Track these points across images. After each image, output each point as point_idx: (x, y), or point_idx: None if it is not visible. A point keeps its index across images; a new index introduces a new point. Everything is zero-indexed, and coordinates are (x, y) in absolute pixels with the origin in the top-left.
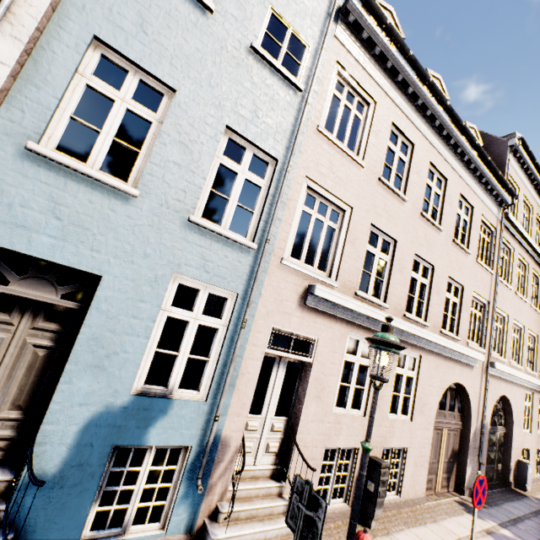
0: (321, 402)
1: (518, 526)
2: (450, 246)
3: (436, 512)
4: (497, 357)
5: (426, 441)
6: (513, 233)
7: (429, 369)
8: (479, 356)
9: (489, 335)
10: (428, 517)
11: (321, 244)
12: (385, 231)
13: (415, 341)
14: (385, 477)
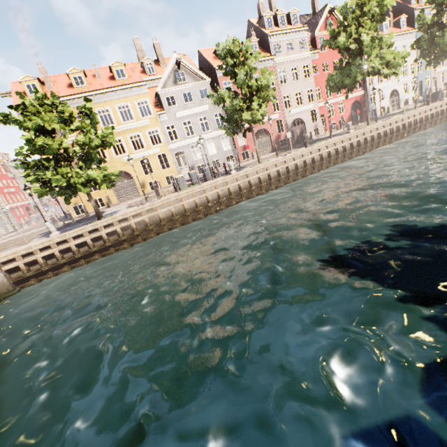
0: (438, 83)
1: None
2: None
3: None
4: None
5: None
6: None
7: None
8: None
9: None
10: None
11: None
12: None
13: None
14: None
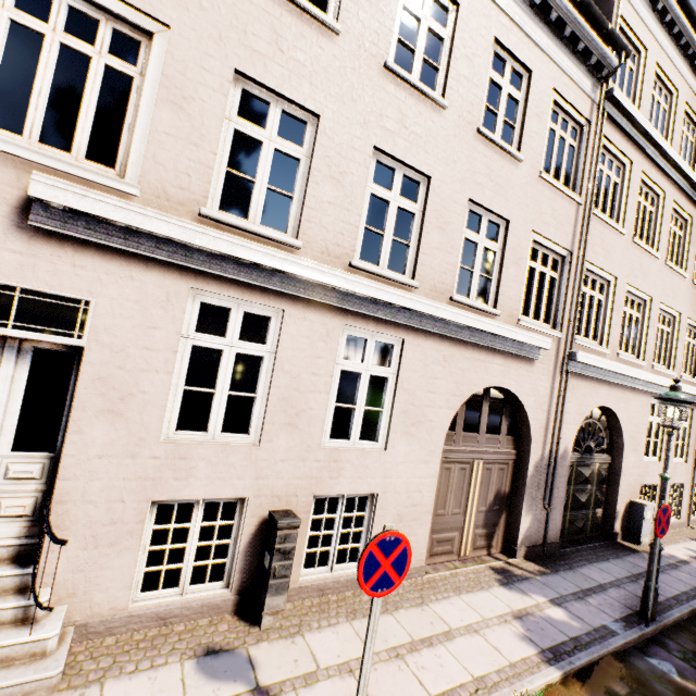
0: (123, 421)
1: (588, 601)
2: (471, 142)
3: (437, 589)
4: (588, 345)
5: (424, 482)
6: (628, 131)
7: (427, 363)
8: (540, 340)
9: (569, 308)
10: (411, 598)
11: (88, 105)
12: (281, 91)
13: (381, 312)
14: (288, 543)
